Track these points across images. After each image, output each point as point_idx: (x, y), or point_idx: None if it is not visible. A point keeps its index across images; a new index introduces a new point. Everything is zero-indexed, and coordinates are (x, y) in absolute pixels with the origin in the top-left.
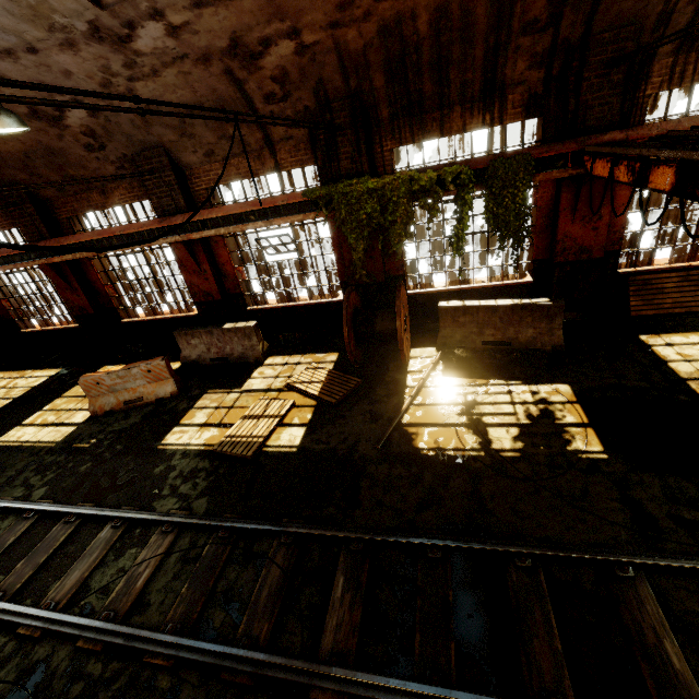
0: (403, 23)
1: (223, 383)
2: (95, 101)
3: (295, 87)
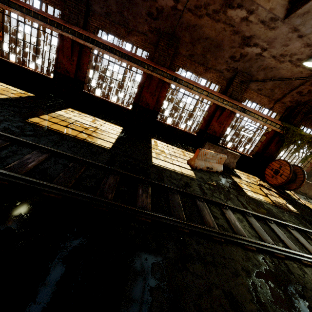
0: None
1: (232, 174)
2: (269, 54)
3: (308, 95)
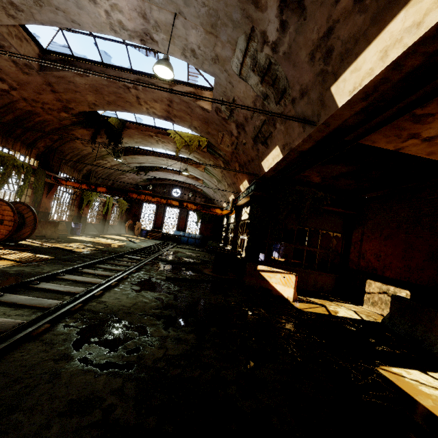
0: (36, 115)
1: None
2: None
3: None
